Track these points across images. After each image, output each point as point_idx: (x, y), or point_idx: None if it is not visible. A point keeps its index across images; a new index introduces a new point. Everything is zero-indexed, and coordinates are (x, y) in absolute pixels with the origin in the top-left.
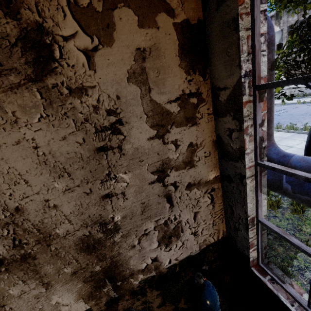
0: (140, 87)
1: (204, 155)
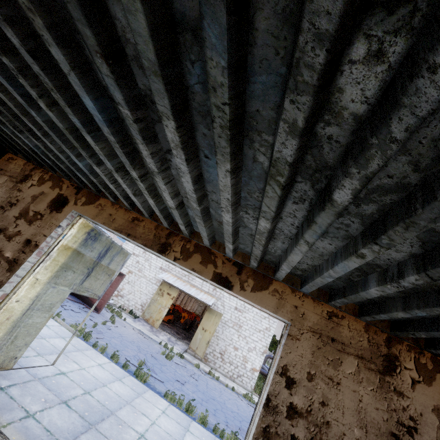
0: (439, 420)
1: None
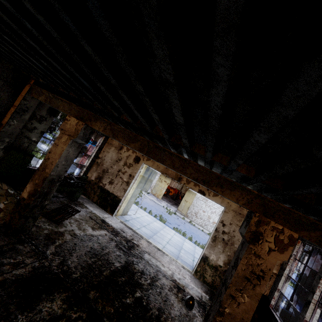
0: None
1: (276, 264)
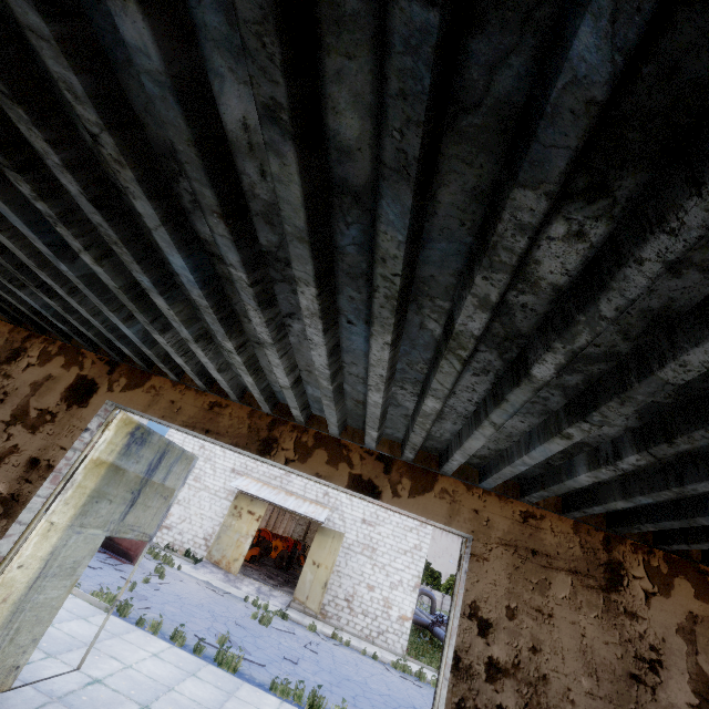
0: (686, 643)
1: None
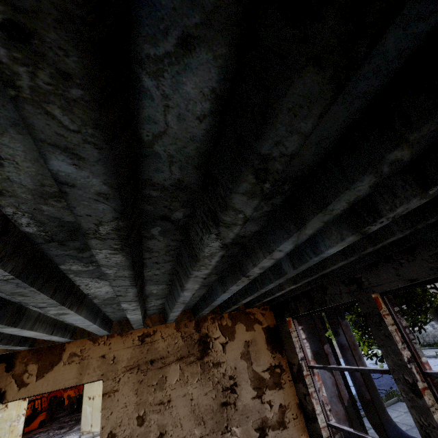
0: (246, 361)
1: (293, 416)
